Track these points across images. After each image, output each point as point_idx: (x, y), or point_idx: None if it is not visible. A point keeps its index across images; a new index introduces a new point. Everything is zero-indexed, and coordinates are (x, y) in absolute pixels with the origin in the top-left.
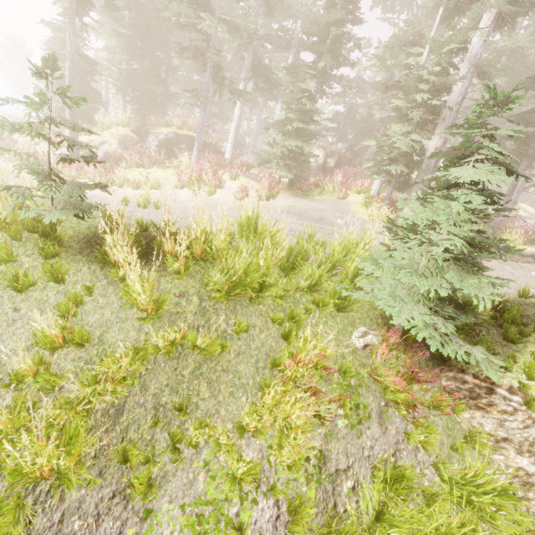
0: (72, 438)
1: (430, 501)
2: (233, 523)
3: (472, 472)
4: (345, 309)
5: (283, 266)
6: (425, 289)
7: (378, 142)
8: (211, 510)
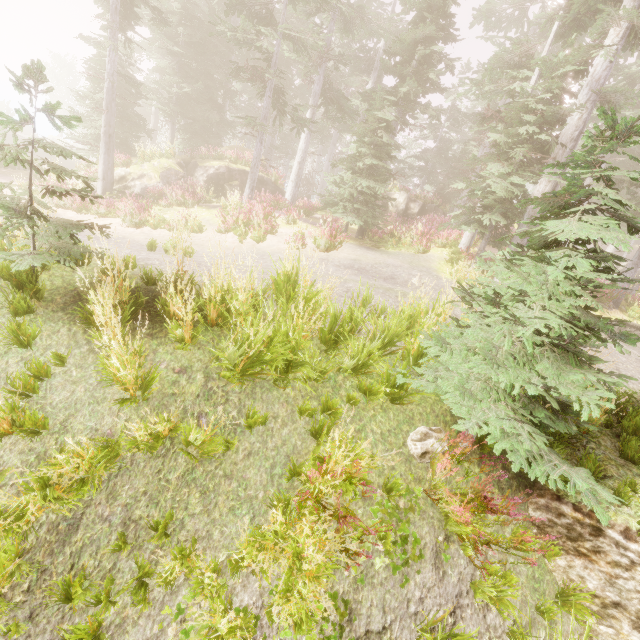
0: None
1: None
2: None
3: None
4: (401, 401)
5: (325, 338)
6: (507, 383)
7: (468, 185)
8: None
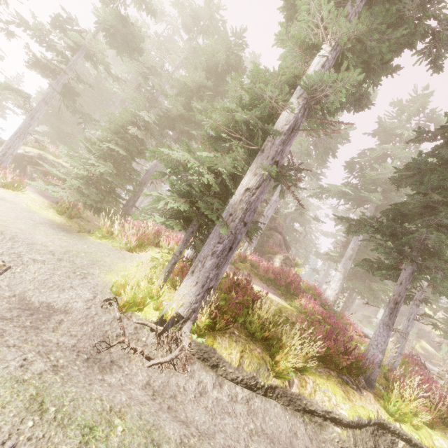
0: None
1: None
2: None
3: None
4: None
5: None
6: None
7: (151, 154)
8: None
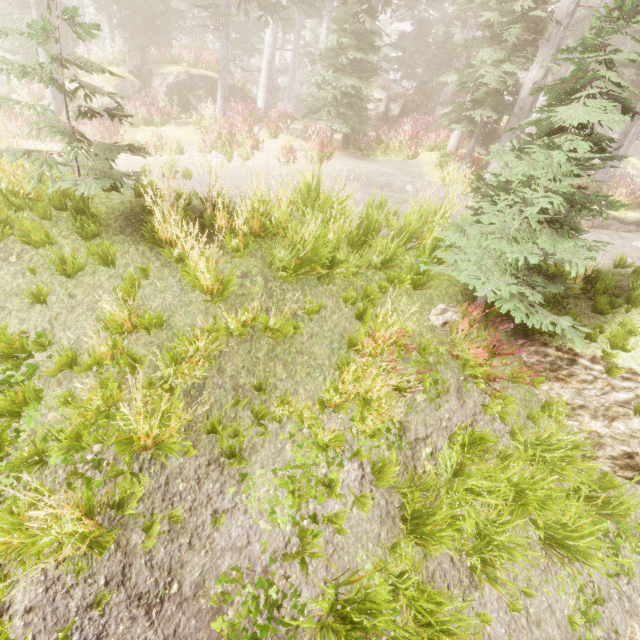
0: (164, 414)
1: (505, 460)
2: (324, 481)
3: (547, 433)
4: (423, 286)
5: (352, 240)
6: (513, 257)
7: (460, 77)
8: (300, 473)
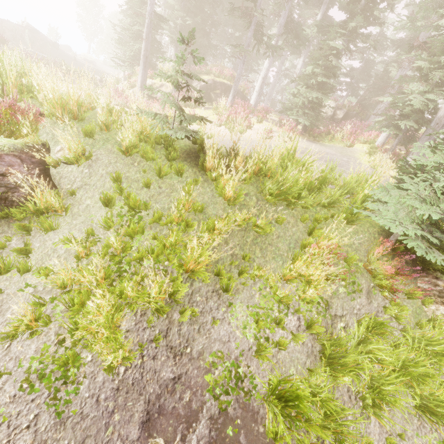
0: (198, 256)
1: (397, 344)
2: (276, 320)
3: (431, 333)
4: (352, 223)
5: (310, 187)
6: (421, 213)
7: (394, 99)
8: (262, 312)
